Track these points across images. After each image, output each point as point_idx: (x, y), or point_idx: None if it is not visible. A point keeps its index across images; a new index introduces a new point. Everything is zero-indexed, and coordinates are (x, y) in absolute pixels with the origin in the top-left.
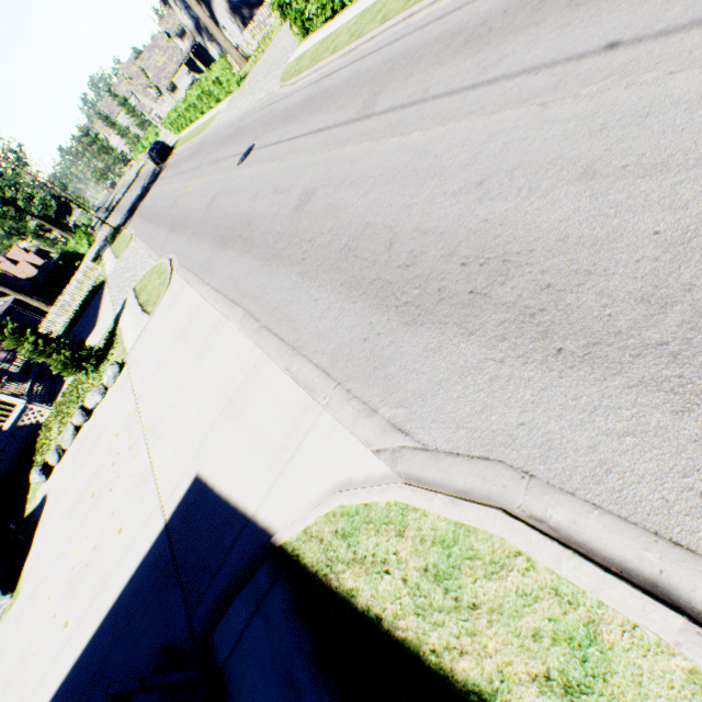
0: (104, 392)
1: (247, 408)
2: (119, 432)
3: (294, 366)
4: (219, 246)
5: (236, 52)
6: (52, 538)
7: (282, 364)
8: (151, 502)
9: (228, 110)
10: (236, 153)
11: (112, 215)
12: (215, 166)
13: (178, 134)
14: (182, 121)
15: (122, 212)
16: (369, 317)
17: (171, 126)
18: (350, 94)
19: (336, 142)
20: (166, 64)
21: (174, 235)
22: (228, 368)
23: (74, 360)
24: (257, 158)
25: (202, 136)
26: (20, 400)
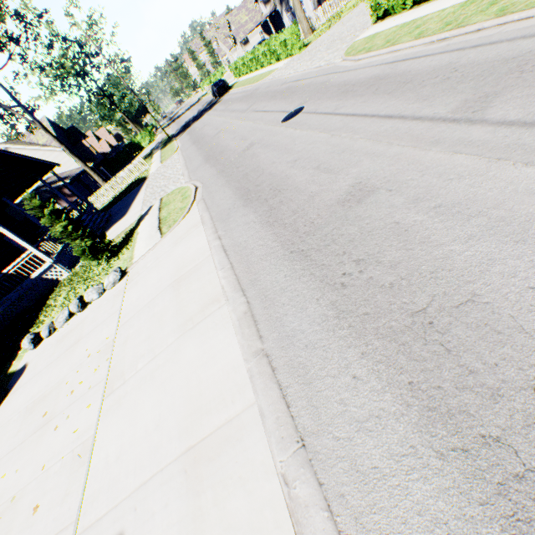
0: (102, 292)
1: (210, 492)
2: (91, 353)
3: (297, 487)
4: (242, 199)
5: (306, 22)
6: (4, 427)
7: (278, 458)
8: (71, 507)
9: (285, 69)
10: (283, 109)
11: (172, 124)
12: (260, 114)
13: (237, 77)
14: (244, 68)
15: (179, 125)
16: (481, 534)
17: (235, 70)
18: (439, 86)
19: (412, 137)
20: (247, 22)
21: (207, 164)
22: (207, 382)
23: (92, 248)
24: (303, 121)
25: (256, 85)
26: (49, 259)
